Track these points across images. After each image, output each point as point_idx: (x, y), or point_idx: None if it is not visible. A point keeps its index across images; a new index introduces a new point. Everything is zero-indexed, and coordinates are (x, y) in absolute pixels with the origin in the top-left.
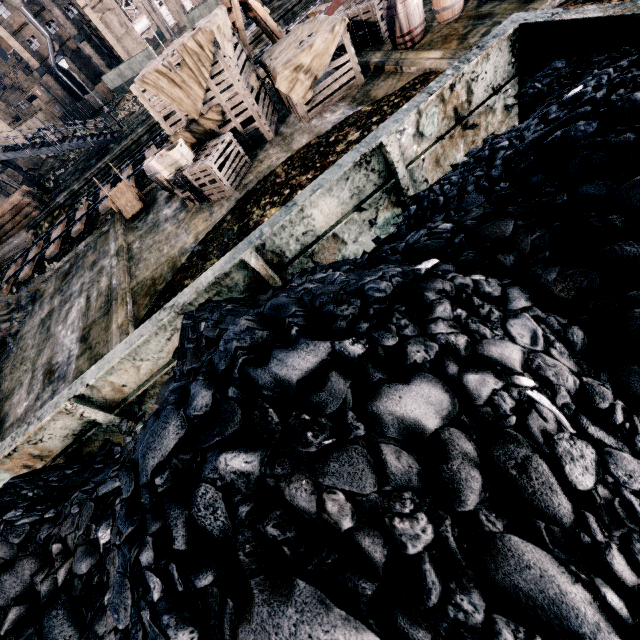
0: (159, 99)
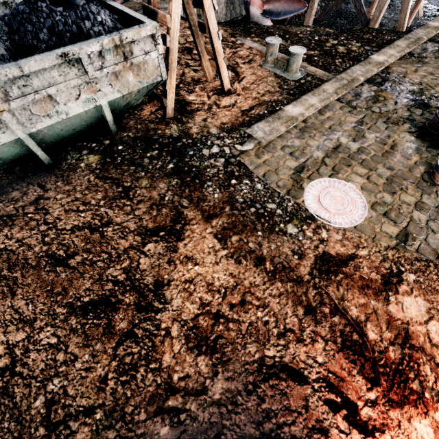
0: None
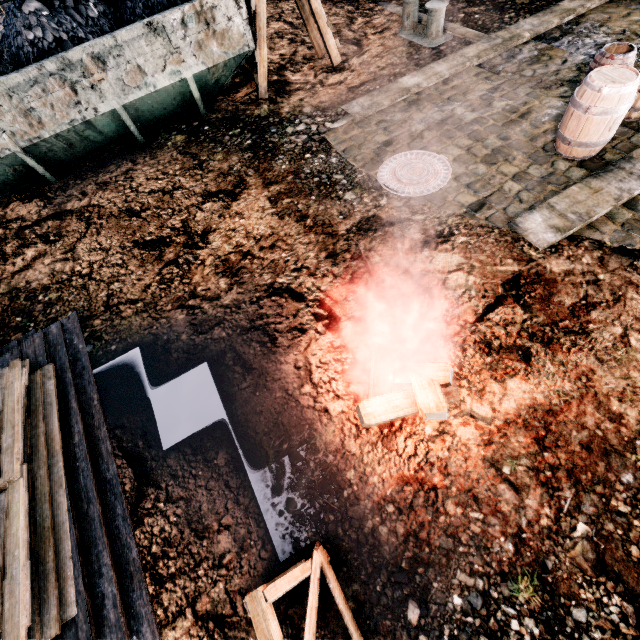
0: None
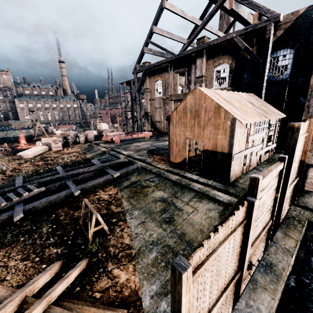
0: (15, 126)
